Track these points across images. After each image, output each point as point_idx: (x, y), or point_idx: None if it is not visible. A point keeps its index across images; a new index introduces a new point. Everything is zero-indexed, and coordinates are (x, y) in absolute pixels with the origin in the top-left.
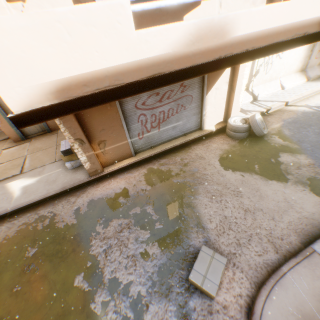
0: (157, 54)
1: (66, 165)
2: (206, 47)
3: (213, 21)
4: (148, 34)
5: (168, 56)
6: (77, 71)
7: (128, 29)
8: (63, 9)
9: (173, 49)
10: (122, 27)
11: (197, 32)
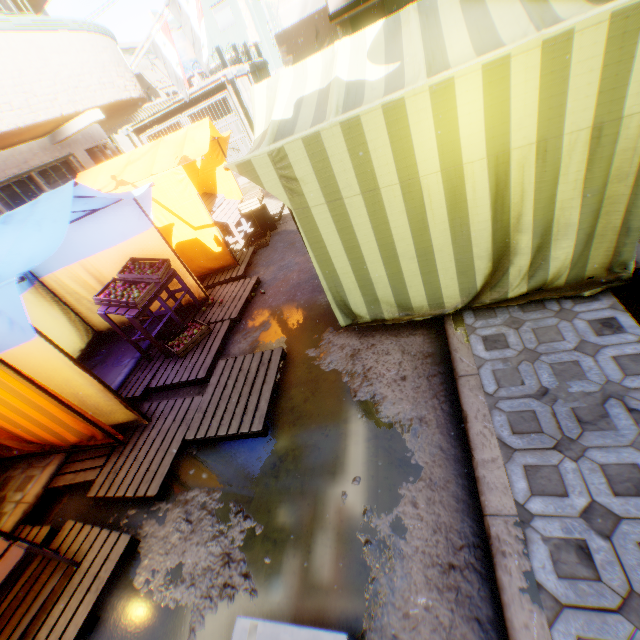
0: None
1: None
2: None
3: None
4: None
5: None
6: None
7: None
8: None
9: None
10: None
11: None
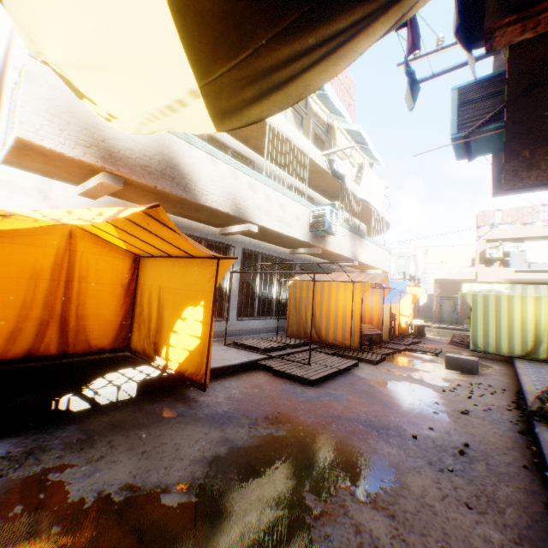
0: (519, 278)
1: (463, 325)
2: (539, 279)
3: (541, 274)
4: (517, 274)
5: (523, 279)
6: (494, 277)
7: (511, 272)
8: (497, 268)
9: (525, 278)
10: (509, 272)
11: (534, 275)
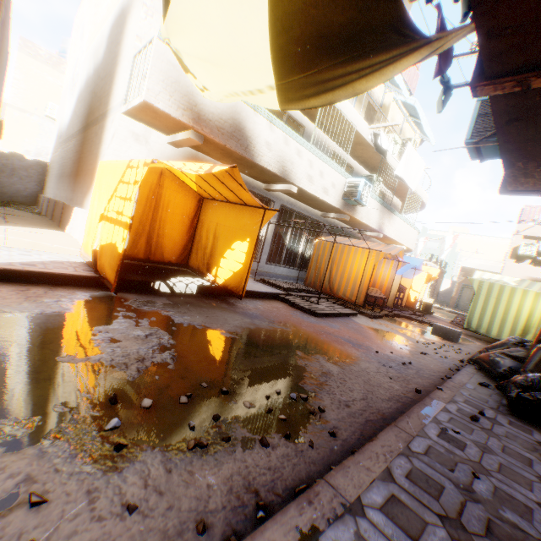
0: None
1: None
2: None
3: None
4: None
5: None
6: (520, 274)
7: (538, 272)
8: (525, 265)
9: None
10: (537, 271)
11: None
